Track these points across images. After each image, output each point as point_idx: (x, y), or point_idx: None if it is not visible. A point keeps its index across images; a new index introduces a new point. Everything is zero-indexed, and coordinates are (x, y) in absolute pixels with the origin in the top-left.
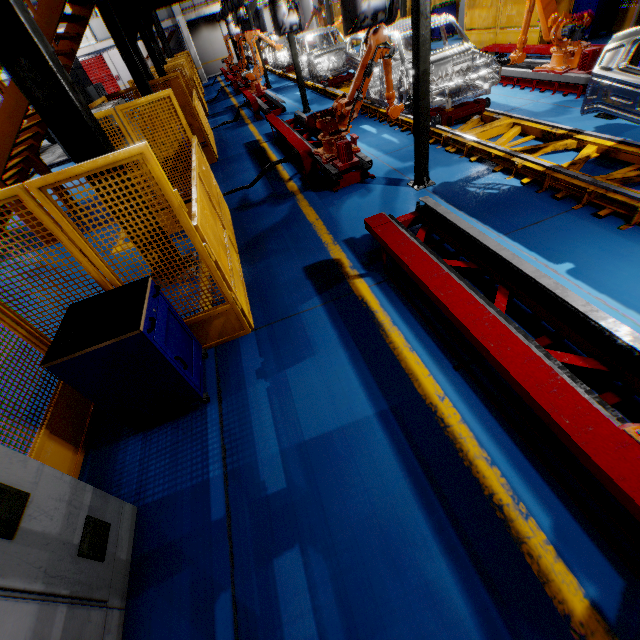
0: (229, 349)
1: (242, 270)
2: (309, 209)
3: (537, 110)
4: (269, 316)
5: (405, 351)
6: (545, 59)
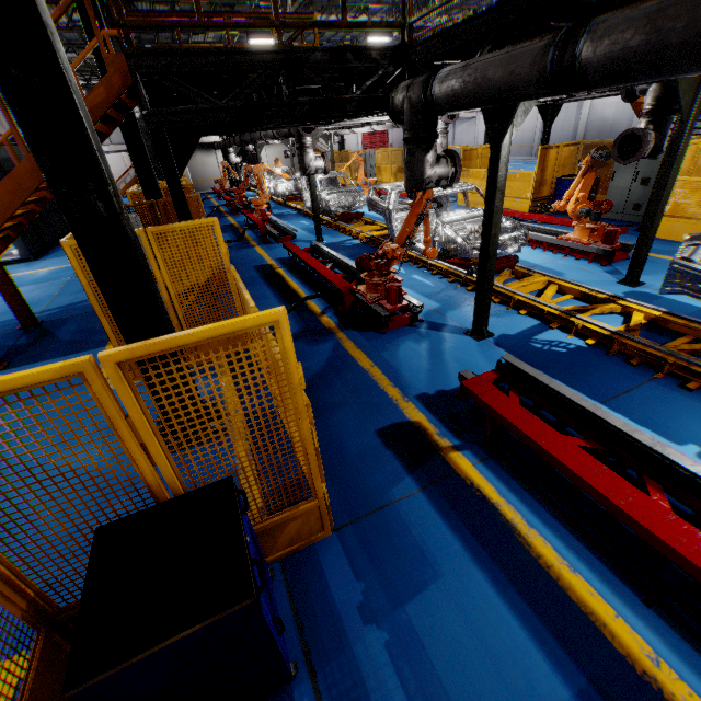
0: (304, 564)
1: None
2: (358, 352)
3: (559, 270)
4: (351, 506)
5: (565, 572)
6: (540, 224)
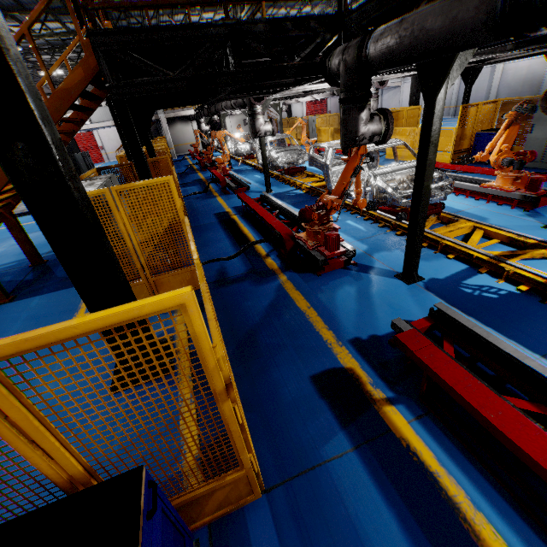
0: (231, 533)
1: (232, 371)
2: (296, 293)
3: (482, 215)
4: (282, 463)
5: None
6: (461, 174)
